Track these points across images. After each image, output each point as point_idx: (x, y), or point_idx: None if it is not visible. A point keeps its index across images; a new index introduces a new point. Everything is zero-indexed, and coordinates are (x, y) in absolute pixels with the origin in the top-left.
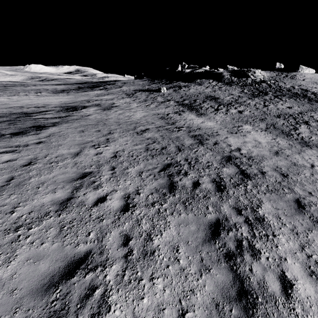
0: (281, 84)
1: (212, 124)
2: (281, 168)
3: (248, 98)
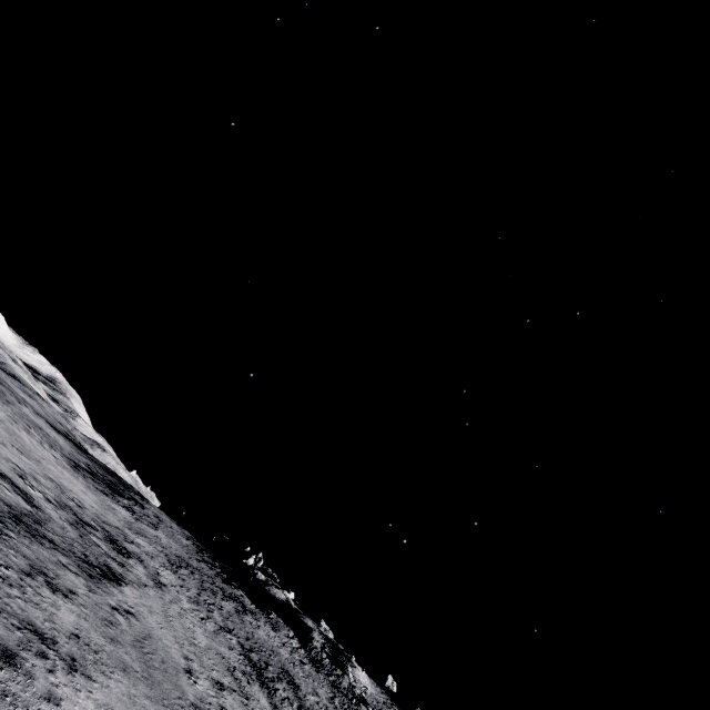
0: None
1: None
2: None
3: None
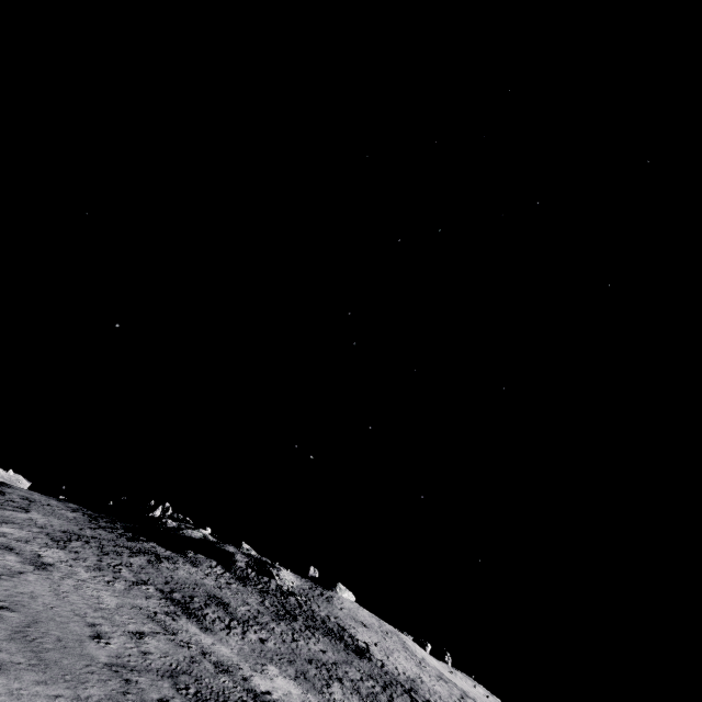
0: (315, 607)
1: (228, 651)
2: None
3: (272, 619)
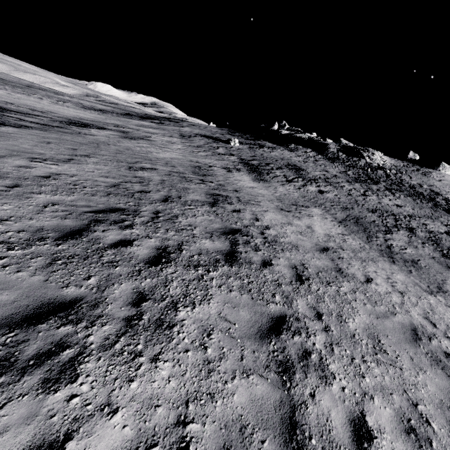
0: (405, 178)
1: (265, 193)
2: (308, 268)
3: (346, 181)
